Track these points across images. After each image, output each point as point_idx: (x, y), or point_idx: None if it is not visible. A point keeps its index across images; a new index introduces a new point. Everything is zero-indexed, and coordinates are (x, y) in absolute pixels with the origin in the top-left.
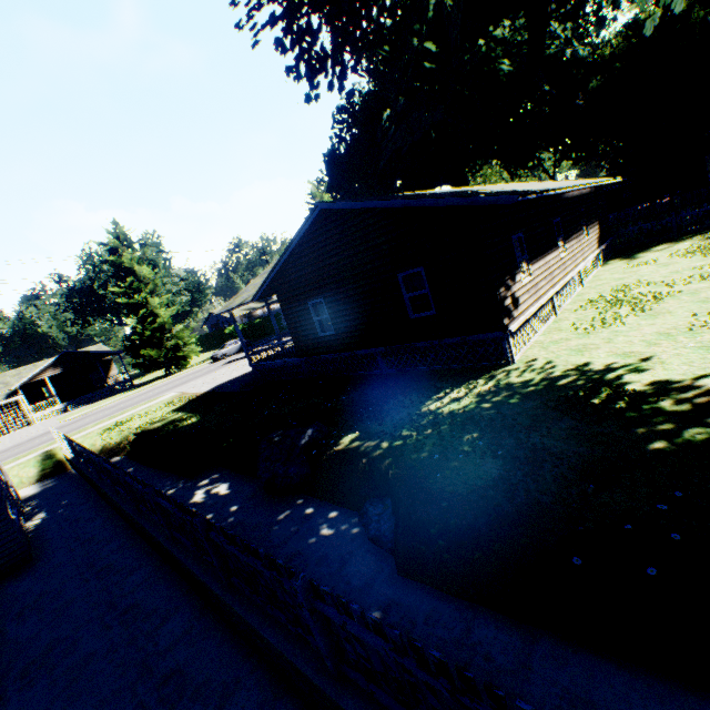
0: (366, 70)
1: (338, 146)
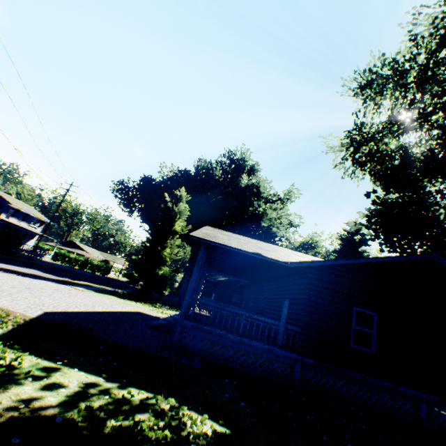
0: (198, 168)
1: (155, 179)
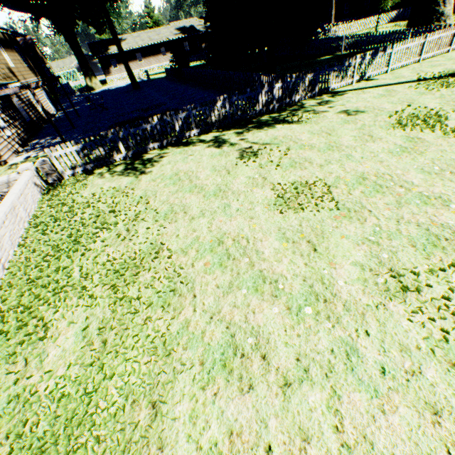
0: None
1: None
